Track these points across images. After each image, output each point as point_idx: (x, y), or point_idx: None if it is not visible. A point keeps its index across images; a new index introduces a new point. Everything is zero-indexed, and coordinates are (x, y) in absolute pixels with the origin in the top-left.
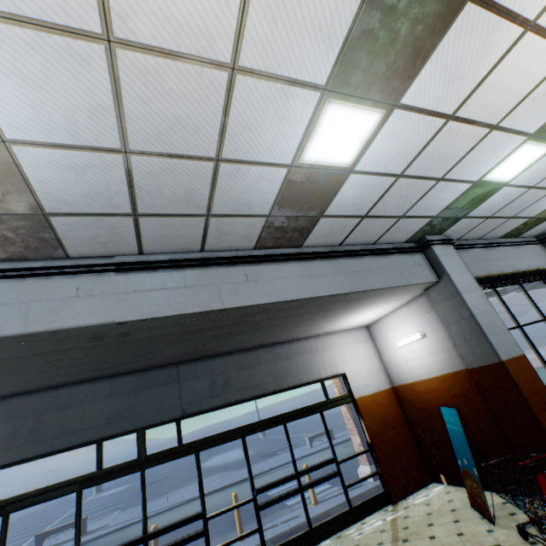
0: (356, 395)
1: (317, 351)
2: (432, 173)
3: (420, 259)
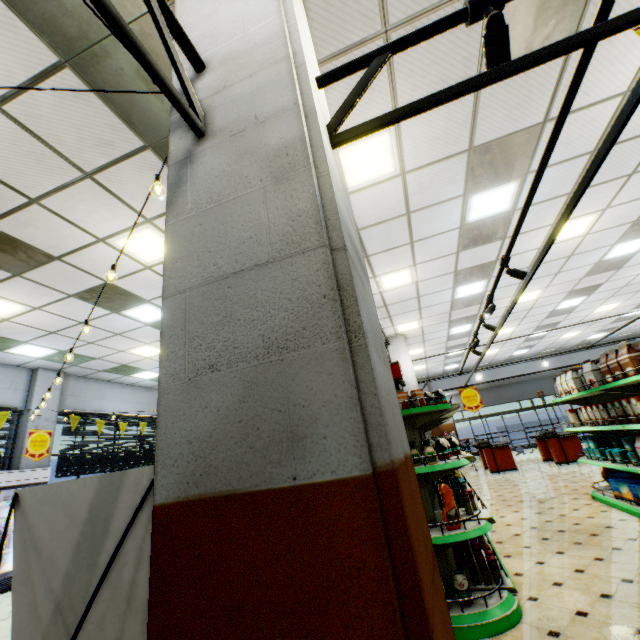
0: None
1: None
2: (637, 328)
3: None
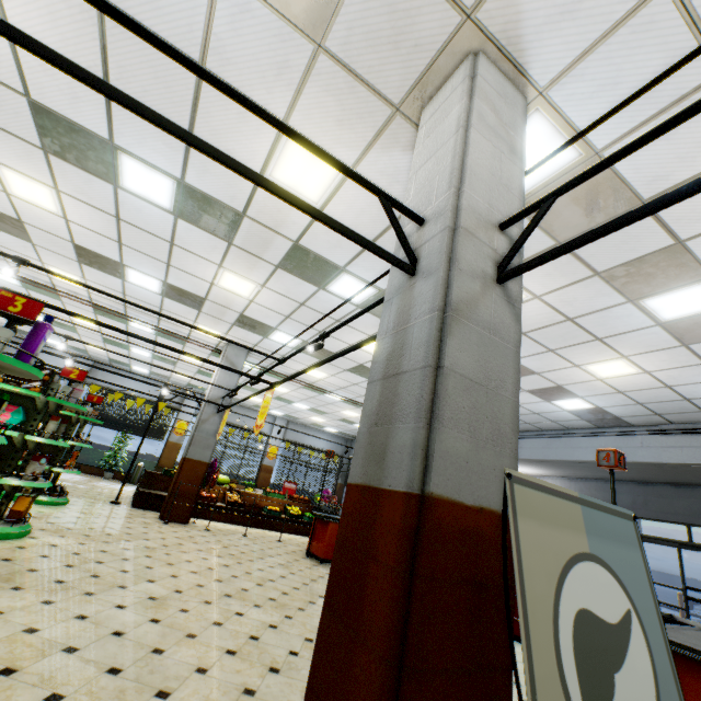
0: None
1: None
2: None
3: None
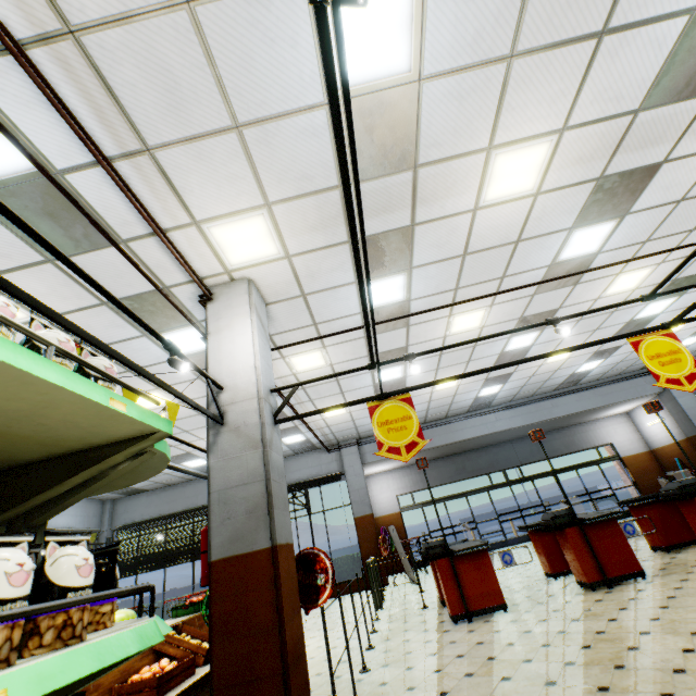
0: (621, 455)
1: (590, 430)
2: (637, 357)
3: (649, 379)
